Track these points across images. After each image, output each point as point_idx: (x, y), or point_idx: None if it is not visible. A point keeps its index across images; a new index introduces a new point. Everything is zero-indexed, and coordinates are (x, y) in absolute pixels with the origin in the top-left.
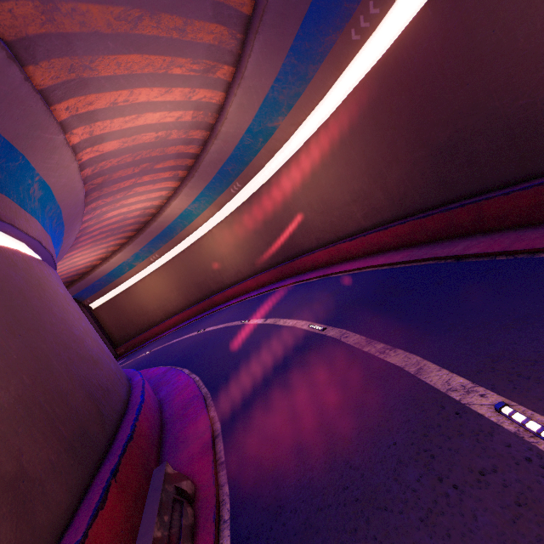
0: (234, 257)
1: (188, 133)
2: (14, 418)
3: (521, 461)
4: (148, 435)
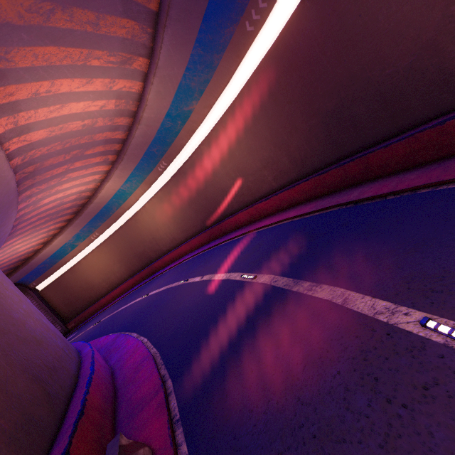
0: (167, 226)
1: (113, 121)
2: None
3: None
4: (100, 406)
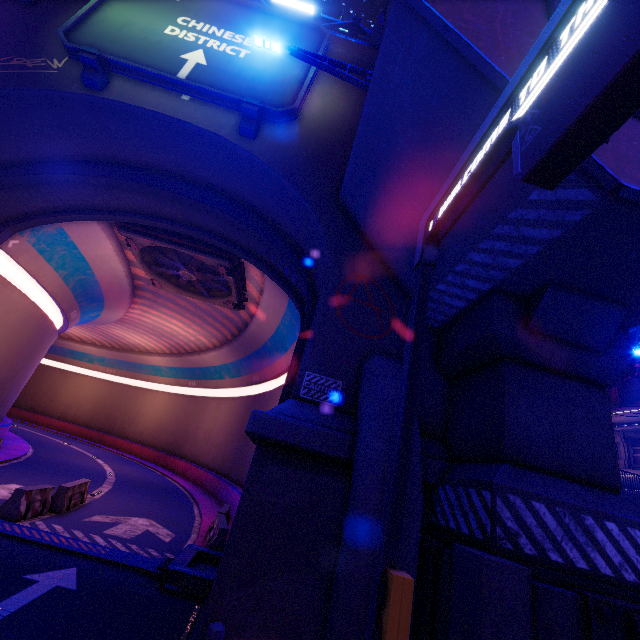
0: (151, 420)
1: (189, 342)
2: None
3: None
4: None
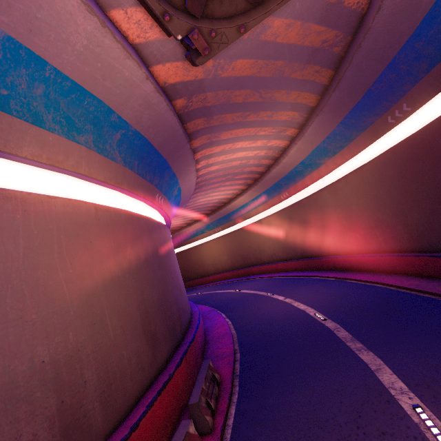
0: (272, 243)
1: (260, 161)
2: (156, 308)
3: (410, 437)
4: (199, 344)
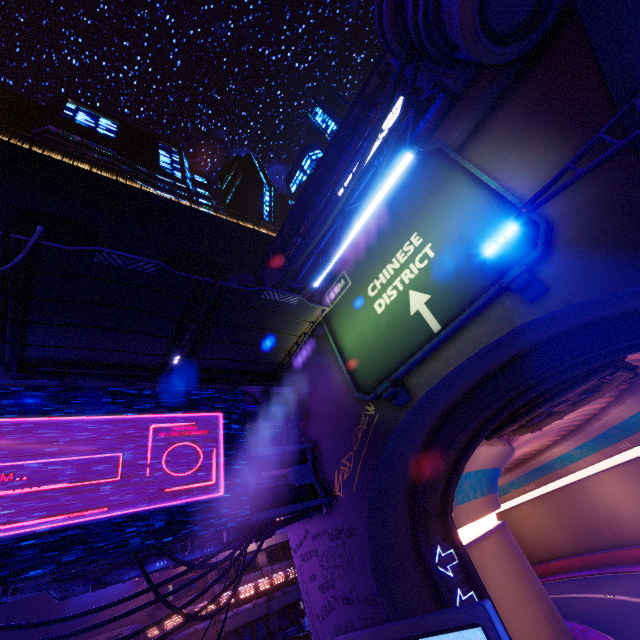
0: (635, 510)
1: (573, 419)
2: (554, 622)
3: None
4: None
